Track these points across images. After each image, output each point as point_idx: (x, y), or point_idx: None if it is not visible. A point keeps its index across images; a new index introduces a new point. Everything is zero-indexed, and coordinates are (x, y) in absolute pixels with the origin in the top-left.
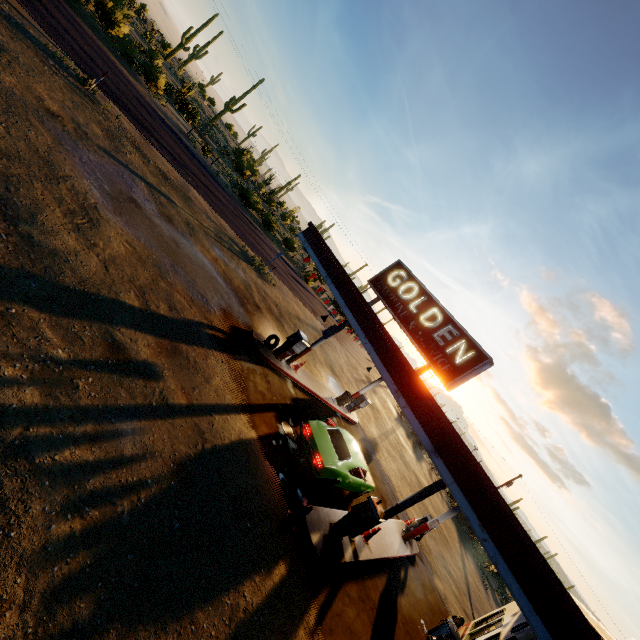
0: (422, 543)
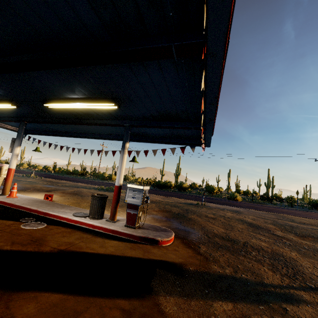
0: None
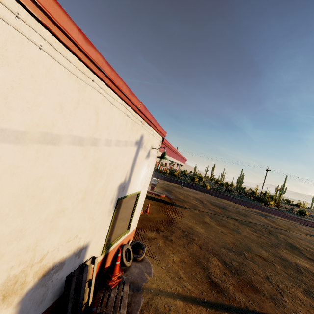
0: (172, 228)
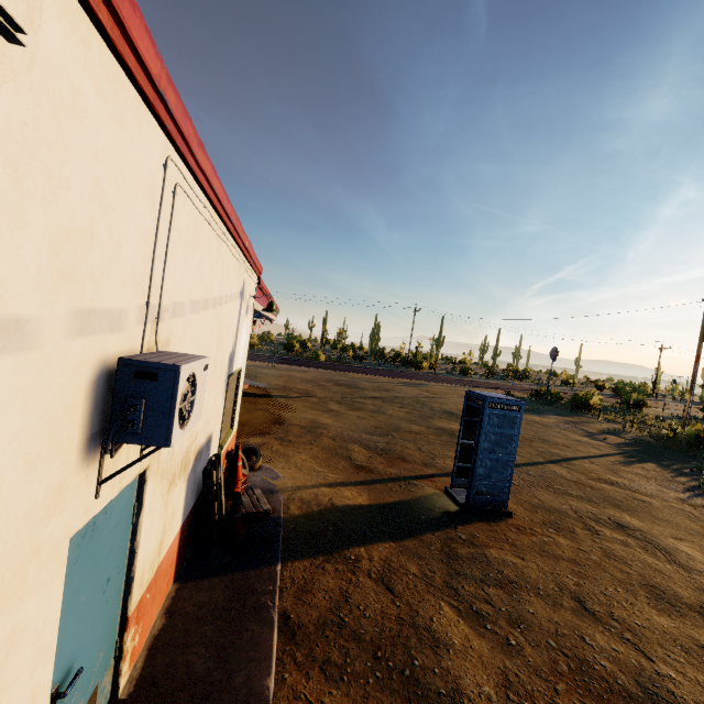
0: (284, 427)
